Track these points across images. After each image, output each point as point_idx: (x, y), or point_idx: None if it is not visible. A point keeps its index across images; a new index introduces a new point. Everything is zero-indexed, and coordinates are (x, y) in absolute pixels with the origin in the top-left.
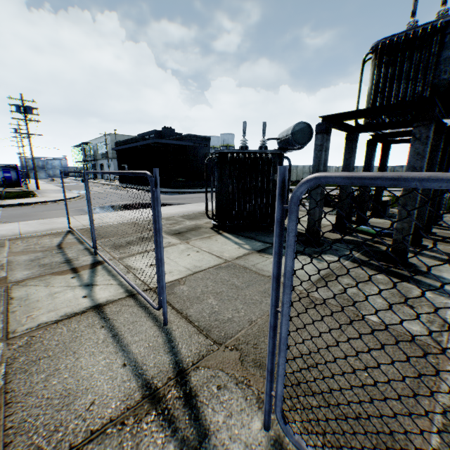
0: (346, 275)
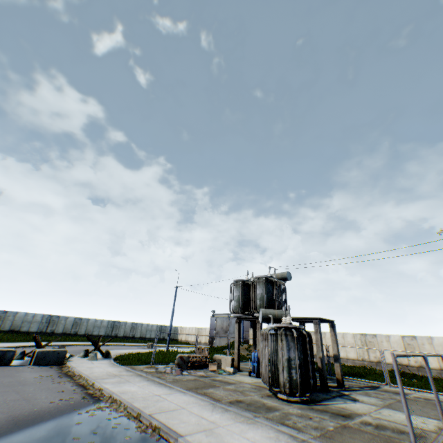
0: (365, 394)
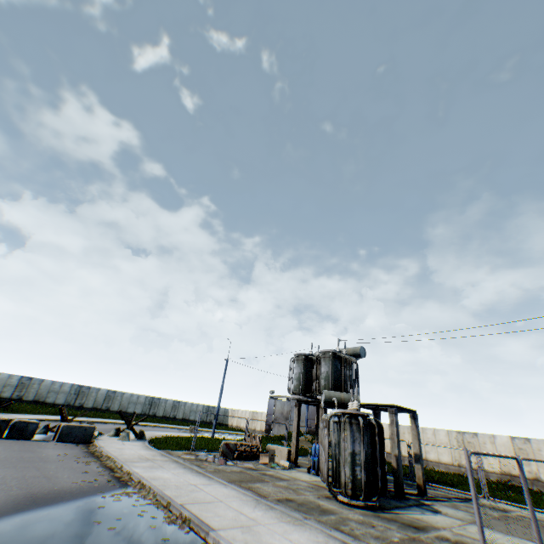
0: (452, 506)
